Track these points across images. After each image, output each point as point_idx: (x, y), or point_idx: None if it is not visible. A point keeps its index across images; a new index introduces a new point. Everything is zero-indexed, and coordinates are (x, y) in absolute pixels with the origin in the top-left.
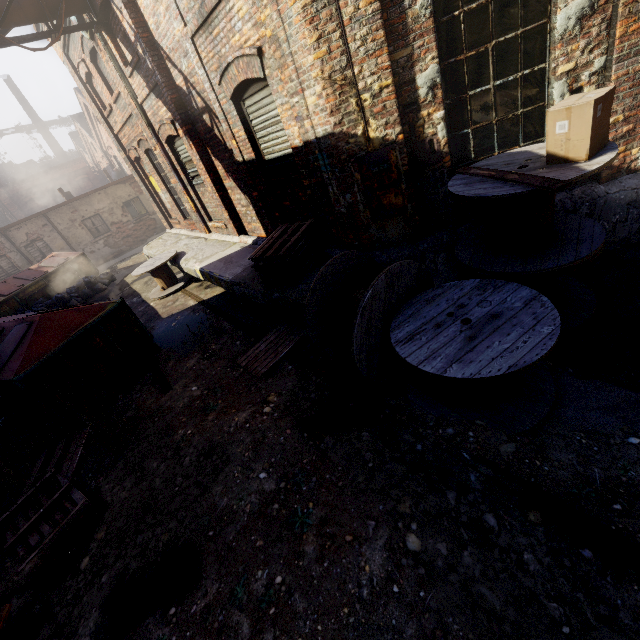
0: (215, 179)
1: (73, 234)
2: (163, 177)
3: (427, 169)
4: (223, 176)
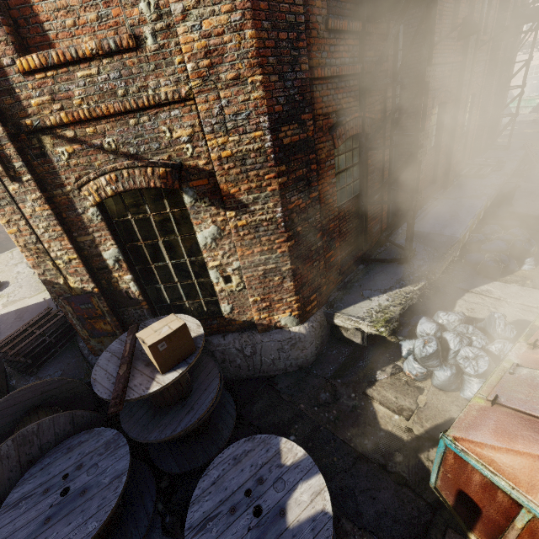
0: None
1: None
2: None
3: (130, 308)
4: None
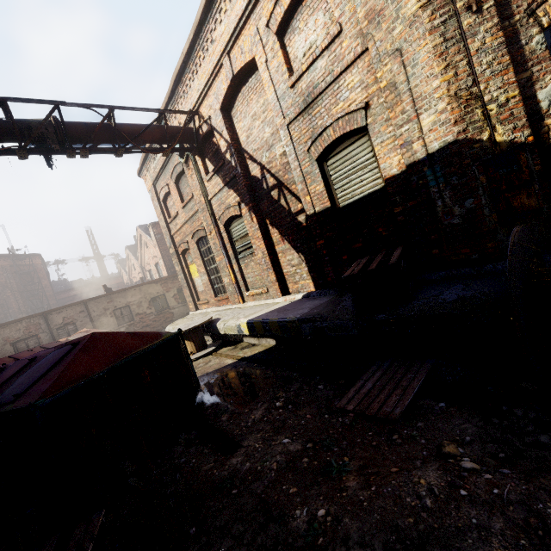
0: (268, 245)
1: (102, 320)
2: (205, 261)
3: None
4: (277, 241)
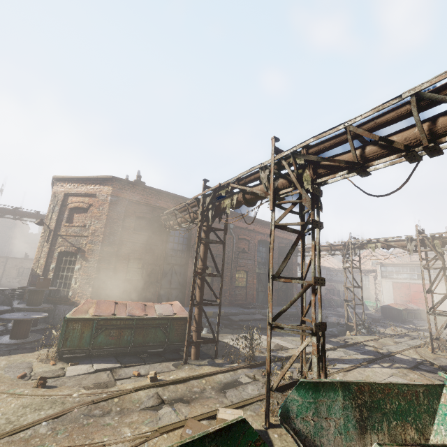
0: None
1: (10, 270)
2: None
3: None
4: None
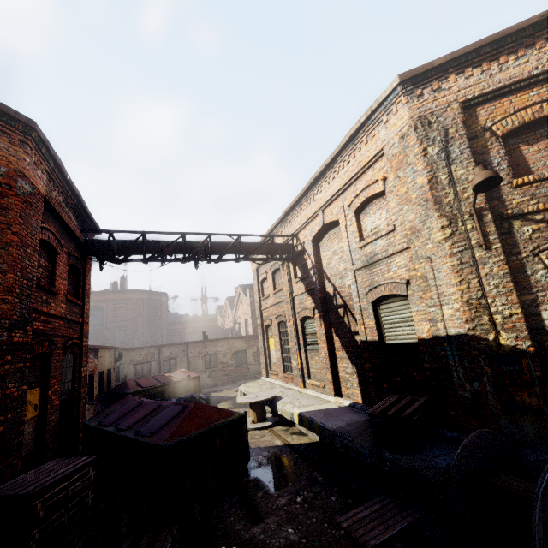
0: (330, 348)
1: (195, 361)
2: (282, 340)
3: None
4: (337, 348)
